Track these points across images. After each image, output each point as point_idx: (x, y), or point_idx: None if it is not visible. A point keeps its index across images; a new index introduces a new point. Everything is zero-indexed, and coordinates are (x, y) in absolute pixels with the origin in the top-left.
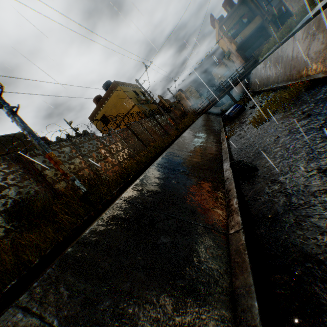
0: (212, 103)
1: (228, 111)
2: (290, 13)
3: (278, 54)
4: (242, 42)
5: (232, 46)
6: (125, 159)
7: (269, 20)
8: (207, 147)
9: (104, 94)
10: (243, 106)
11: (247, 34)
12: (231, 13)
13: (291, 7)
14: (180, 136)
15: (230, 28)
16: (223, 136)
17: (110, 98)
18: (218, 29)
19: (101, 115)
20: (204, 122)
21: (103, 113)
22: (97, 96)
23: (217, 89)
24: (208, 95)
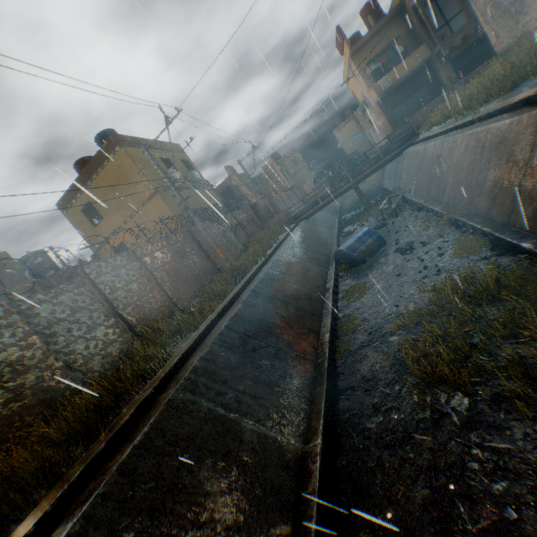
0: (323, 202)
1: (349, 241)
2: (482, 49)
3: (478, 141)
4: (391, 90)
5: (371, 93)
6: (13, 416)
7: (443, 55)
8: (251, 460)
9: (92, 159)
10: (382, 226)
11: (400, 75)
12: (376, 29)
13: (495, 36)
14: (211, 329)
15: (371, 59)
16: (322, 349)
17: (104, 171)
18: (349, 57)
19: (84, 202)
20: (294, 258)
21: (89, 199)
22: (84, 159)
23: (334, 176)
24: (317, 184)
